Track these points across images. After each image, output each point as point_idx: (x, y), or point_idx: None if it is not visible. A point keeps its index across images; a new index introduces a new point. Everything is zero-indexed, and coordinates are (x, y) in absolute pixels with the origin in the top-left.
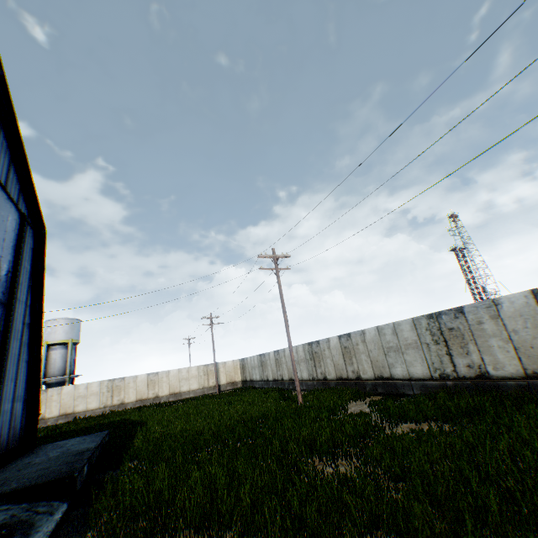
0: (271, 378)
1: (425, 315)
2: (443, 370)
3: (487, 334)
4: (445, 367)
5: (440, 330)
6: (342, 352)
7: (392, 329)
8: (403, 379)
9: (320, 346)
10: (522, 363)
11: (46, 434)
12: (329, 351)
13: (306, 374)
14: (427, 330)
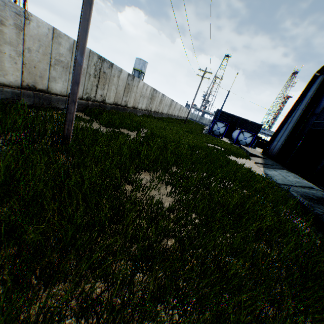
0: None
1: (99, 55)
2: (90, 95)
3: (113, 83)
4: (92, 93)
5: (101, 71)
6: None
7: (71, 45)
8: (61, 95)
9: None
10: (115, 99)
11: None
12: None
13: None
14: (95, 66)
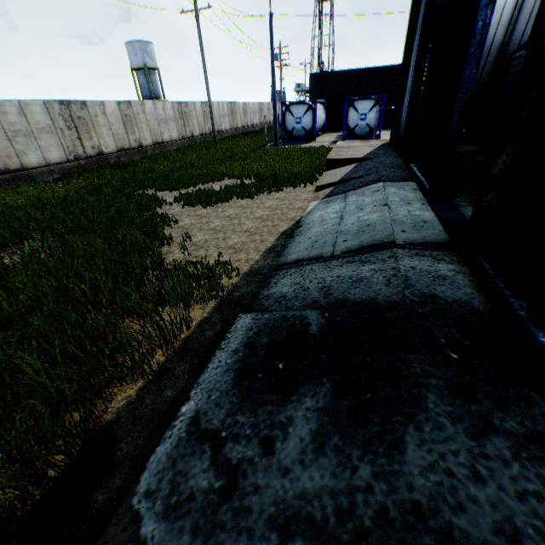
0: None
1: None
2: None
3: None
4: None
5: None
6: None
7: None
8: None
9: None
10: None
11: None
12: None
13: None
14: None
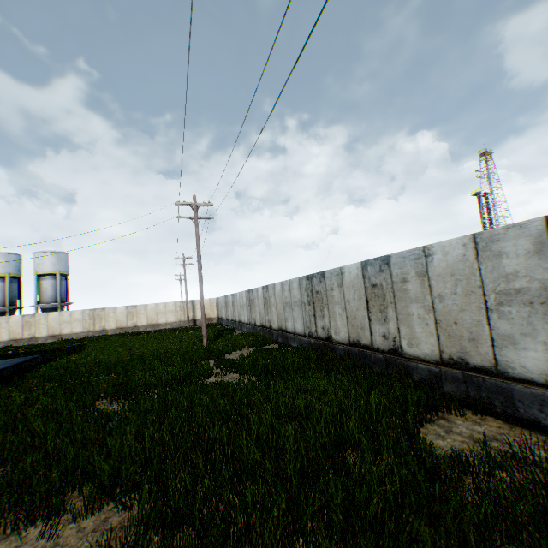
0: (230, 318)
1: (306, 276)
2: (311, 329)
3: (335, 300)
4: (312, 327)
5: (312, 292)
6: (264, 302)
7: (288, 286)
8: (291, 333)
9: (253, 295)
10: (349, 331)
11: (19, 351)
12: (257, 300)
13: (246, 318)
14: (305, 291)
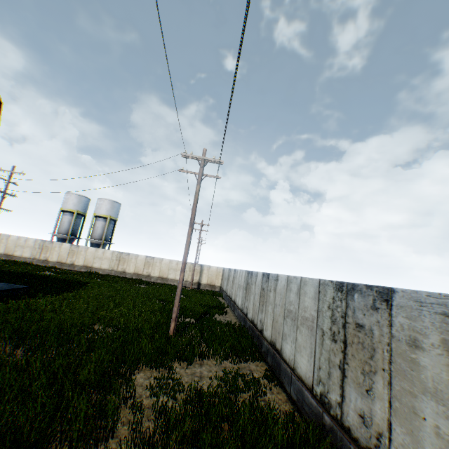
0: (228, 293)
1: (335, 282)
2: (327, 390)
3: (421, 380)
4: (330, 388)
5: (345, 320)
6: (260, 293)
7: (298, 286)
8: (288, 364)
9: (252, 278)
10: None
11: (44, 274)
12: (254, 287)
13: (240, 302)
14: (329, 309)
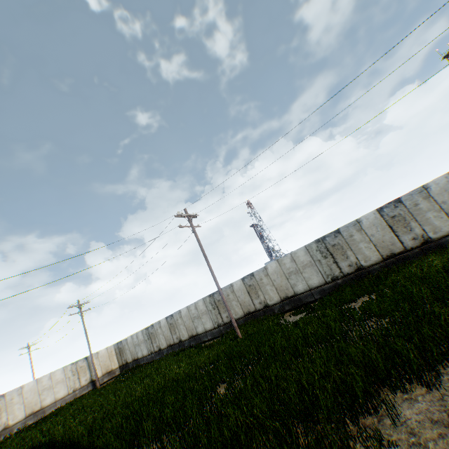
0: (164, 346)
1: (314, 241)
2: (333, 274)
3: (357, 241)
4: (334, 272)
5: (327, 248)
6: (247, 291)
7: (290, 258)
8: (305, 292)
9: (223, 293)
10: (380, 252)
11: None
12: (233, 295)
13: (210, 324)
14: (317, 251)
